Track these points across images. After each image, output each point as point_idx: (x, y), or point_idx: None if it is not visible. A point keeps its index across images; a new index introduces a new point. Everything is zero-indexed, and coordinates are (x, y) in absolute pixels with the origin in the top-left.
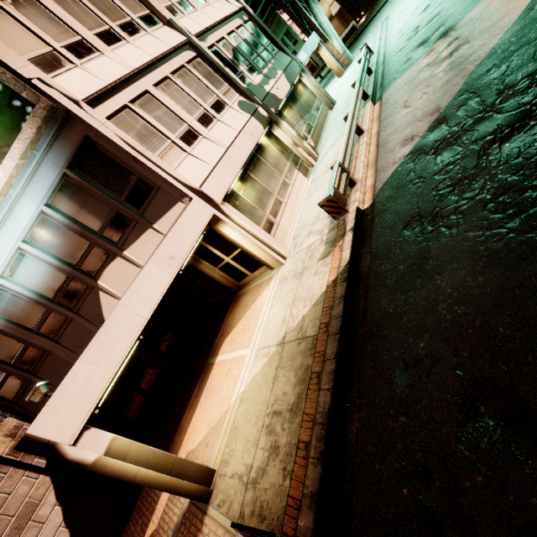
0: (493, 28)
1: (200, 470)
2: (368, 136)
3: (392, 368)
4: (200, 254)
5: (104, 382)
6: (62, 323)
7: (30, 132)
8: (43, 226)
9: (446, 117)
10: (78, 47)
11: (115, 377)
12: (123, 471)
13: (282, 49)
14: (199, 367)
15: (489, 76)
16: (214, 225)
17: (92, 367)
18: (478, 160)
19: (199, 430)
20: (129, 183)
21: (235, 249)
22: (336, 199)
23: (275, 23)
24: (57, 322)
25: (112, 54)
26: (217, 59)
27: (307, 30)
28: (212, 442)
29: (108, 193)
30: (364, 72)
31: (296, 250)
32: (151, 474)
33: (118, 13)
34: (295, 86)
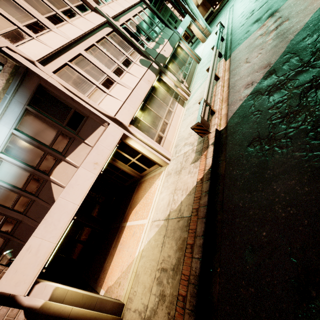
0: (306, 10)
1: (114, 305)
2: (222, 81)
3: (243, 248)
4: (116, 157)
5: (49, 250)
6: (28, 203)
7: (2, 83)
8: (13, 143)
9: (275, 70)
10: (34, 26)
11: (57, 246)
12: (62, 311)
13: (167, 25)
14: (116, 228)
15: (305, 42)
16: (124, 139)
17: (41, 240)
18: (300, 100)
19: (115, 272)
20: (68, 114)
21: (138, 154)
22: (202, 124)
23: (163, 9)
24: (25, 202)
25: (57, 30)
26: (126, 33)
27: (183, 13)
28: (123, 283)
29: (55, 121)
30: (219, 40)
31: (177, 155)
32: (81, 311)
33: (62, 4)
34: (176, 48)
